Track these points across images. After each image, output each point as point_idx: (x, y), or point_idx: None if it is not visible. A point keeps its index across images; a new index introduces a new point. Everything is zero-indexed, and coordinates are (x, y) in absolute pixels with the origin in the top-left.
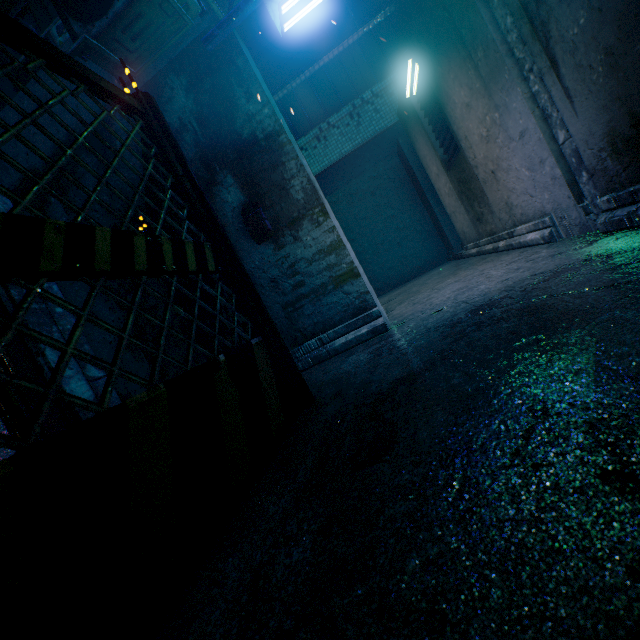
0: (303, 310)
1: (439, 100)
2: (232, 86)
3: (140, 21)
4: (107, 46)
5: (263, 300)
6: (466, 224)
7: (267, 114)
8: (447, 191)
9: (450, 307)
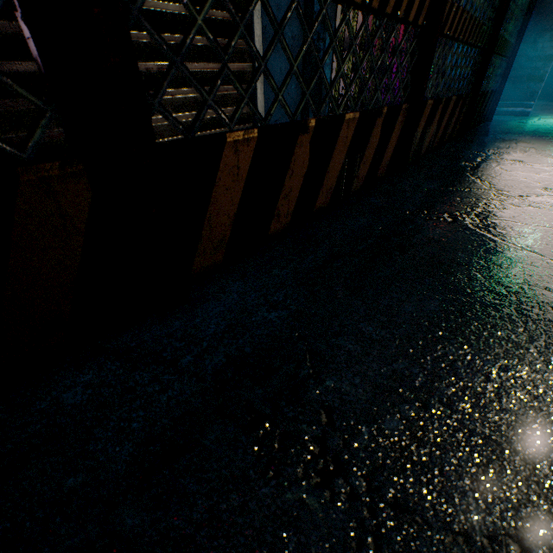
0: None
1: None
2: None
3: None
4: None
5: None
6: None
7: None
8: None
9: None
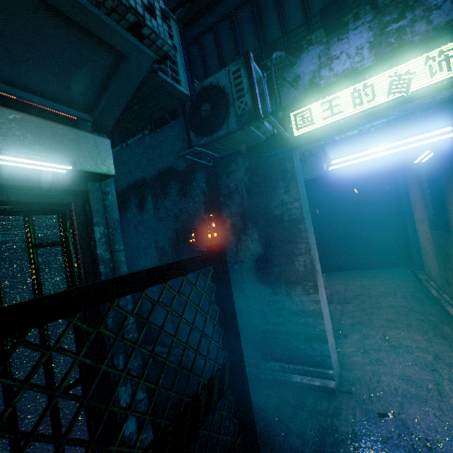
0: (277, 340)
1: (444, 194)
2: (277, 179)
3: (231, 139)
4: (206, 148)
5: (252, 319)
6: (434, 270)
7: (296, 206)
8: (425, 237)
9: (394, 424)
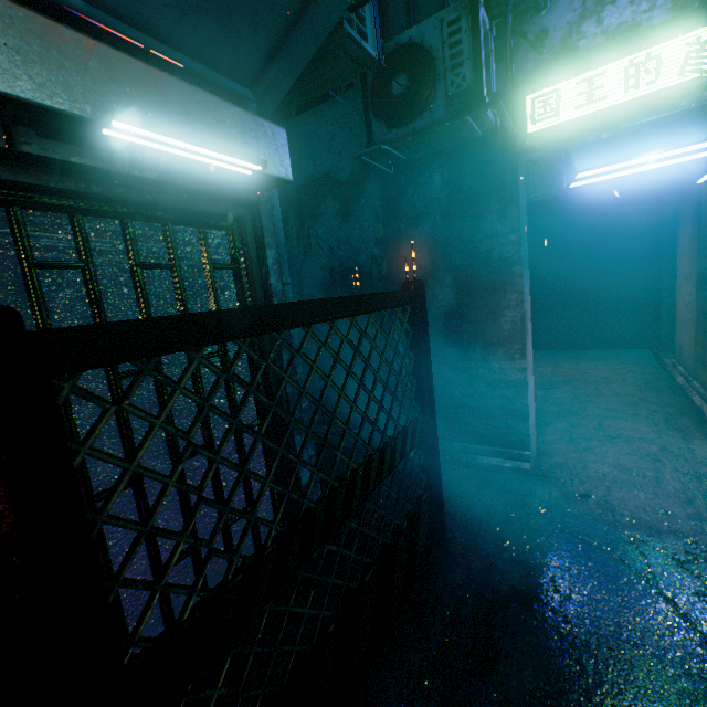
0: (462, 417)
1: None
2: (490, 198)
3: (432, 134)
4: (393, 147)
5: None
6: (688, 349)
7: (512, 240)
8: (687, 301)
9: (597, 504)
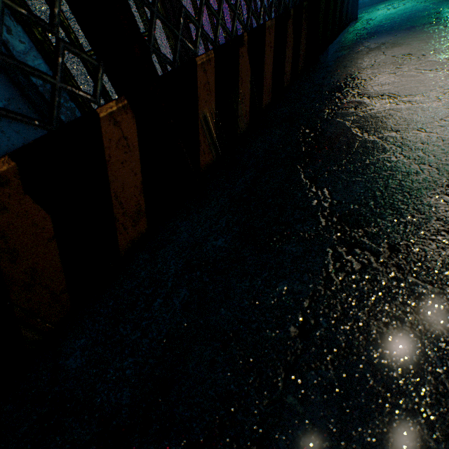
0: None
1: None
2: None
3: None
4: None
5: None
6: None
7: None
8: None
9: None
